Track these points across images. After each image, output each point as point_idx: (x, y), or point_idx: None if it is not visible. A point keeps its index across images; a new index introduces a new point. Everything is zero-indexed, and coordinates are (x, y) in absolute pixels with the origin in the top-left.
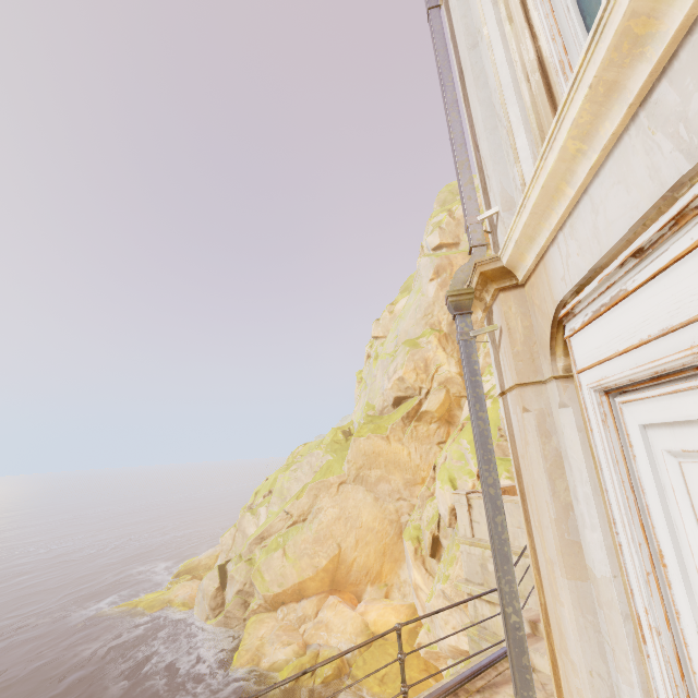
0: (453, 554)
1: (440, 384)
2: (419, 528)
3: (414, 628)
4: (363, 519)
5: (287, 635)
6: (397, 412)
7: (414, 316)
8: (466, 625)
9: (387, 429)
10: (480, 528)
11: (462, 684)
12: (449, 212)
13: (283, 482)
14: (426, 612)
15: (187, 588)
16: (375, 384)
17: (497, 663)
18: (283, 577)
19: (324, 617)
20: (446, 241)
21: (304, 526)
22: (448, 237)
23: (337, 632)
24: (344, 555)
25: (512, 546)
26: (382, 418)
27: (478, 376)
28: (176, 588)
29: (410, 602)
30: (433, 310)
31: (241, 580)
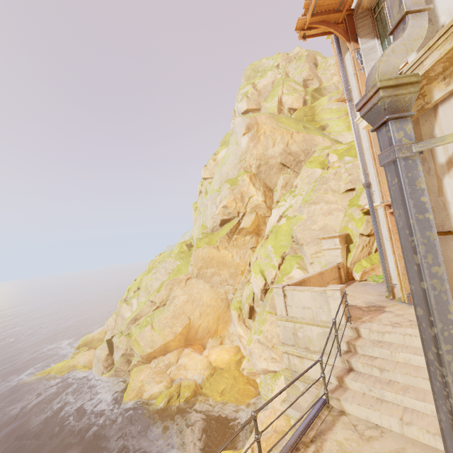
0: (264, 317)
1: (251, 209)
2: (240, 302)
3: (240, 360)
4: (204, 300)
5: (159, 376)
6: (223, 230)
7: (233, 162)
8: (283, 371)
9: (217, 241)
10: (292, 309)
11: (300, 438)
12: (253, 84)
13: (147, 282)
14: (247, 350)
15: (85, 356)
16: (207, 211)
17: (320, 413)
18: (152, 342)
19: (182, 362)
20: (251, 107)
21: (165, 308)
22: (253, 104)
23: (192, 369)
24: (192, 323)
25: (315, 321)
26: (213, 234)
27: (427, 213)
28: (77, 357)
29: (236, 345)
30: (246, 157)
31: (124, 348)
